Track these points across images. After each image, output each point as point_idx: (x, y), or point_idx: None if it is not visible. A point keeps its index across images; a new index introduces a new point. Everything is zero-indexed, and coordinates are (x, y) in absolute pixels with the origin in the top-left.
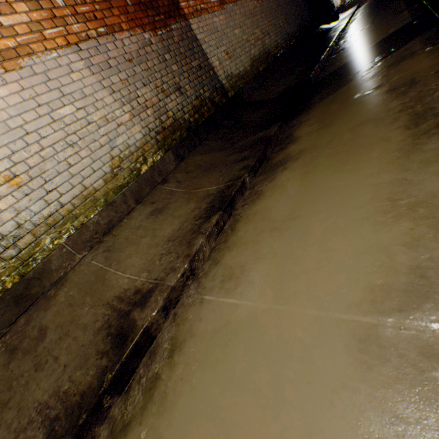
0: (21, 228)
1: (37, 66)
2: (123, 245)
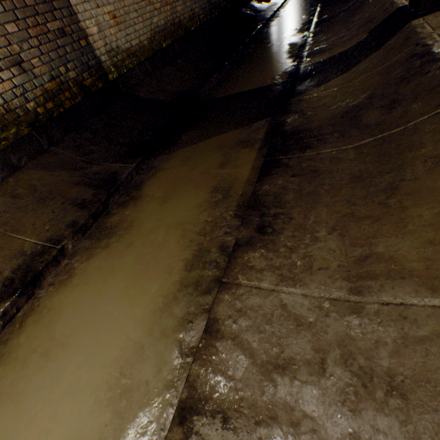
0: None
1: None
2: None
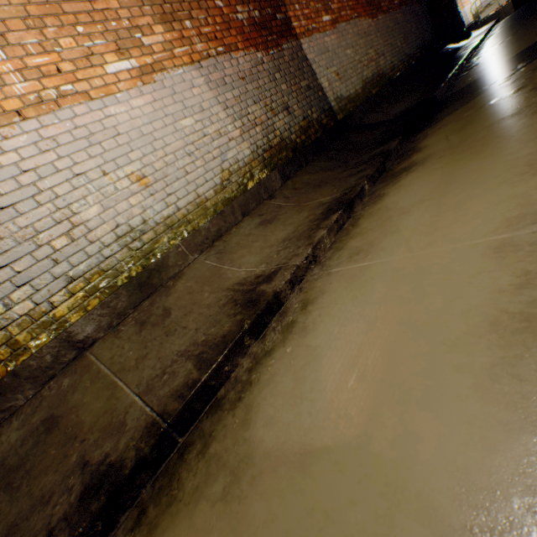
0: (146, 224)
1: (167, 81)
2: (234, 249)
